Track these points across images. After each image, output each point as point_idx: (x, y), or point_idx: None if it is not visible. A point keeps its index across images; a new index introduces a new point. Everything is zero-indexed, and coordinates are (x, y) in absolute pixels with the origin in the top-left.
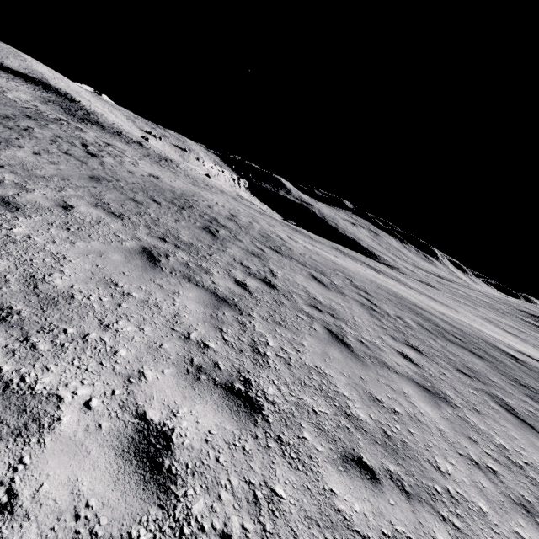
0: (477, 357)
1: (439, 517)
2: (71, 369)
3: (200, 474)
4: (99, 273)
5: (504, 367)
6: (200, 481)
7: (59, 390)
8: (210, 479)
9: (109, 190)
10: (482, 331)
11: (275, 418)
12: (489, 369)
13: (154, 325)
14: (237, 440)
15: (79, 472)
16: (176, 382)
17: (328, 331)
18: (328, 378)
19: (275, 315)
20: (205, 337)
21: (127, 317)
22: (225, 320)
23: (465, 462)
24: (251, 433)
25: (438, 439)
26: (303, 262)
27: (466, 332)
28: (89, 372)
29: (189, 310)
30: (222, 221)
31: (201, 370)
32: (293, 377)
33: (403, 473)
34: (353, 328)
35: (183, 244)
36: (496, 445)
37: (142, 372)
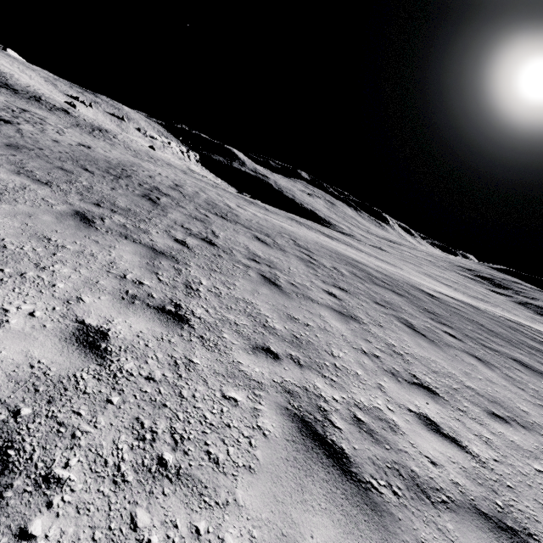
0: (397, 295)
1: (321, 376)
2: (13, 294)
3: (132, 351)
4: (30, 230)
5: (419, 301)
6: (131, 355)
7: (4, 306)
8: (139, 354)
9: (32, 159)
10: (413, 279)
11: (200, 326)
12: (405, 302)
13: (90, 269)
14: (164, 336)
15: (30, 348)
16: (112, 304)
17: (261, 276)
18: (253, 305)
19: (212, 264)
20: (140, 277)
21: (63, 262)
22: (161, 267)
23: (356, 352)
24: (177, 333)
25: (339, 340)
26: (249, 226)
27: (396, 279)
28: (30, 296)
29: (126, 259)
30: (164, 190)
31: (136, 298)
32: (221, 304)
33: (302, 356)
34: (287, 274)
35: (120, 209)
36: (387, 344)
37: (80, 298)
